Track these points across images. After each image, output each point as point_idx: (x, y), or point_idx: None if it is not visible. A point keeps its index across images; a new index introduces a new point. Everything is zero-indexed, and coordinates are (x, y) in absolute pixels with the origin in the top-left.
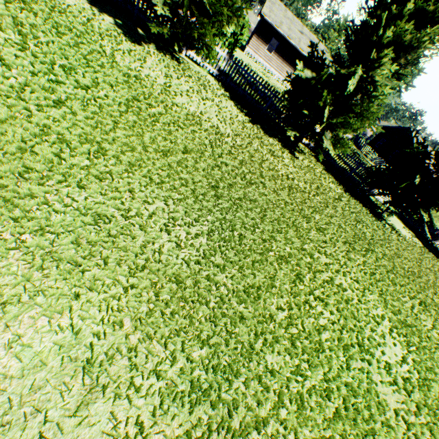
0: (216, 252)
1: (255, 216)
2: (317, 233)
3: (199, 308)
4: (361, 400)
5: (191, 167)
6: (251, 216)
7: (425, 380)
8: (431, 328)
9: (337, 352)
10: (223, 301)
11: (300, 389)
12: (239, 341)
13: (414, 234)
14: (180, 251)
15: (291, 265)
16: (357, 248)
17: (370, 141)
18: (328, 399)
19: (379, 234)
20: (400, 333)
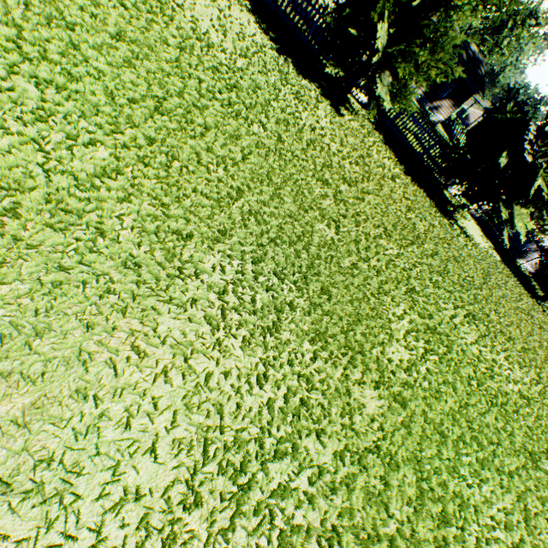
0: (121, 175)
1: (227, 155)
2: (335, 204)
3: (39, 230)
4: (318, 397)
5: (120, 60)
6: (220, 154)
7: (435, 392)
8: (471, 343)
9: (300, 338)
10: (104, 236)
11: (208, 366)
12: (110, 289)
13: (494, 247)
14: (38, 154)
15: (265, 226)
16: (396, 237)
17: (469, 130)
18: (260, 387)
19: (439, 232)
20: (421, 339)
